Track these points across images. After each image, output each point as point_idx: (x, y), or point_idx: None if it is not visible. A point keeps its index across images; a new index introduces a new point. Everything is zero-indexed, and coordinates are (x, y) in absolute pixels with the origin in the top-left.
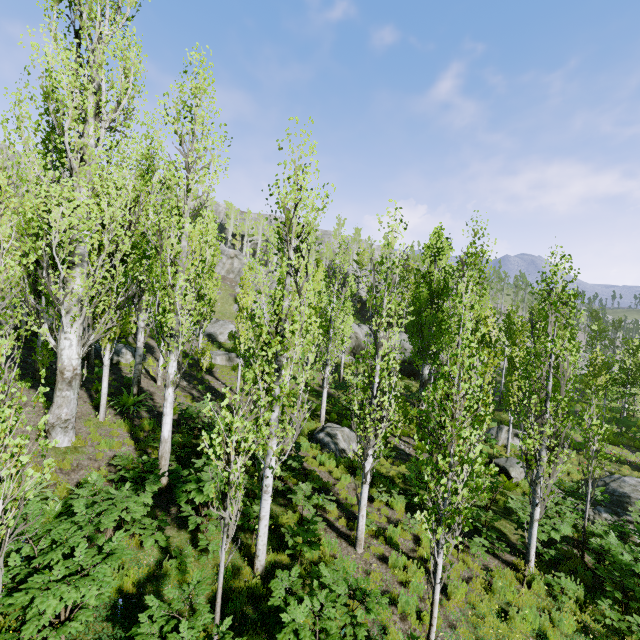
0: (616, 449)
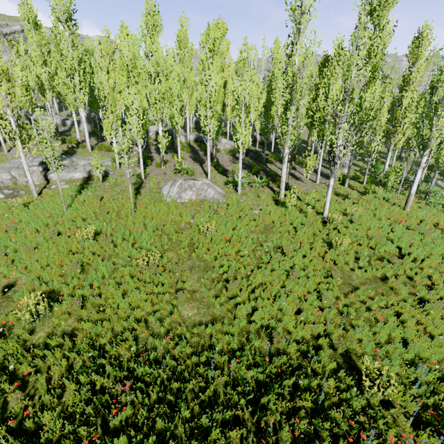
0: None
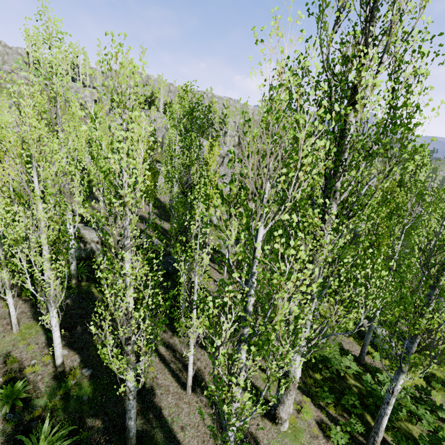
0: None
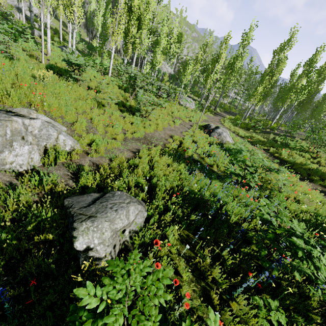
0: (194, 97)
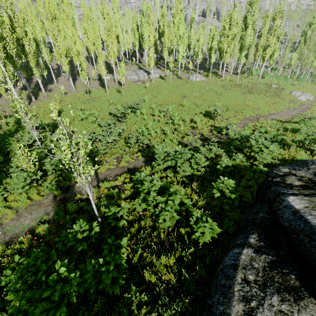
0: None
